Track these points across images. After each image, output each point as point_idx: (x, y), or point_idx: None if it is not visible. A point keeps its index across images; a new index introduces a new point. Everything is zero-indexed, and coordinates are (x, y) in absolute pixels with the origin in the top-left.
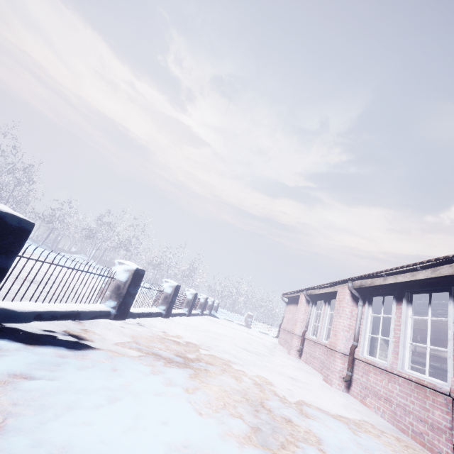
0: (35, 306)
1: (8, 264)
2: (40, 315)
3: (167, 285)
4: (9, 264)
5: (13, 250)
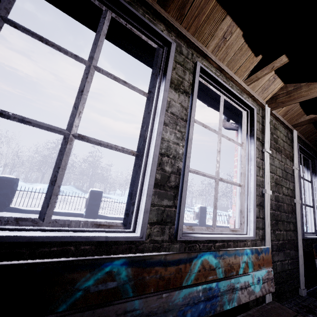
0: (116, 216)
1: (99, 203)
2: (116, 218)
3: (196, 207)
4: (99, 203)
5: (99, 199)
